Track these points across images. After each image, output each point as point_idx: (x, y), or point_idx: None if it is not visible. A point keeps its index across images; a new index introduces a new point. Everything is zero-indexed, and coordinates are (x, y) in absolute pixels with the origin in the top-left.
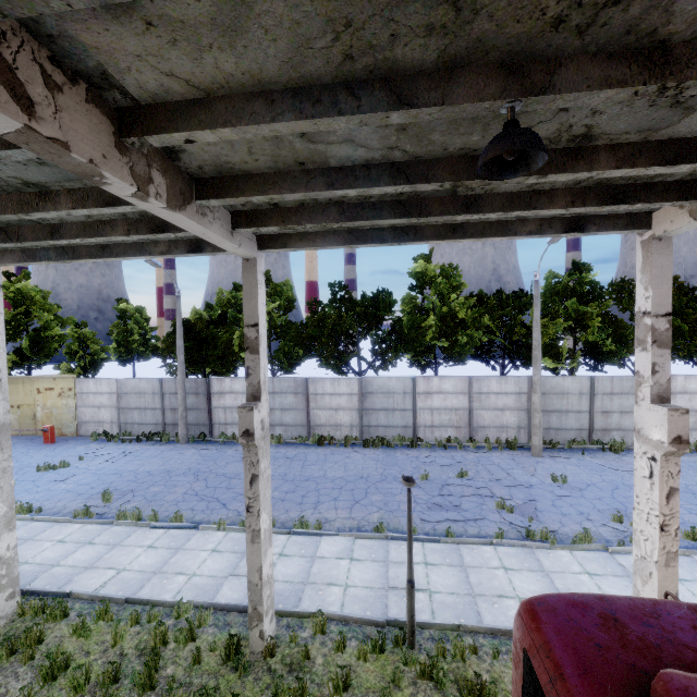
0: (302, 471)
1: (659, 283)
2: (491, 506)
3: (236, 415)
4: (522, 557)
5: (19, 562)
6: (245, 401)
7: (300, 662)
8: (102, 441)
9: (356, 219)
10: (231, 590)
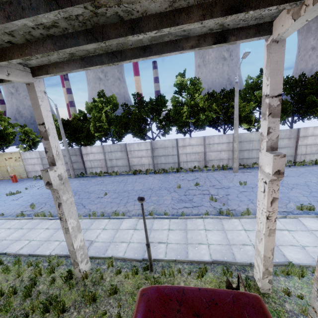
0: (123, 187)
1: (275, 74)
2: (207, 199)
3: (96, 163)
4: (215, 223)
5: None
6: (98, 156)
7: (99, 280)
8: (38, 179)
9: (64, 47)
10: None
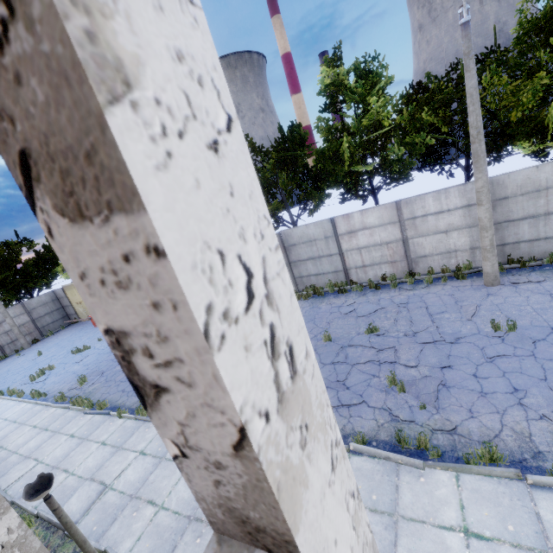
0: None
1: None
2: (383, 380)
3: None
4: (376, 479)
5: (3, 448)
6: None
7: None
8: None
9: None
10: (76, 500)
